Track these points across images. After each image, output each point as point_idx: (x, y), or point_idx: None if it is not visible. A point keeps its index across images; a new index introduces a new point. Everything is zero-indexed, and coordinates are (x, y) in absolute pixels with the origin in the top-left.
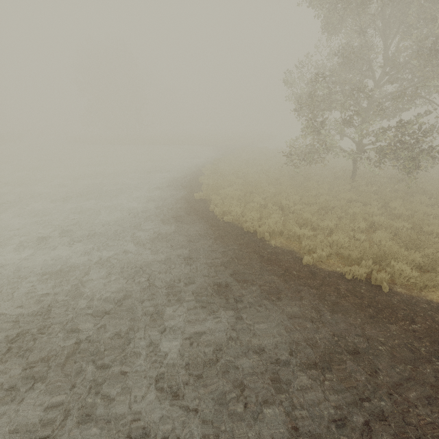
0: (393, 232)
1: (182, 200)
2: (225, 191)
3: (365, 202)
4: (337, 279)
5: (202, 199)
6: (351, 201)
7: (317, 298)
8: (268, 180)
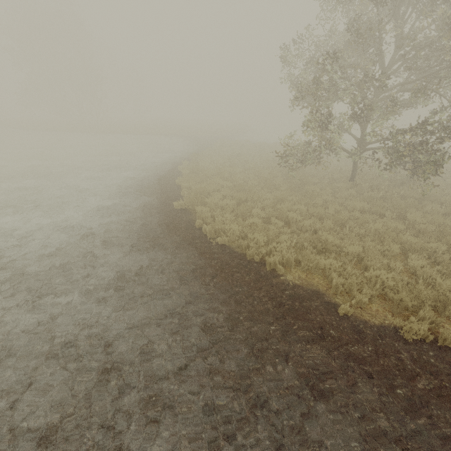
0: (433, 258)
1: (156, 211)
2: (213, 199)
3: (377, 212)
4: (392, 340)
5: (183, 209)
6: (362, 210)
7: (381, 384)
8: (261, 182)
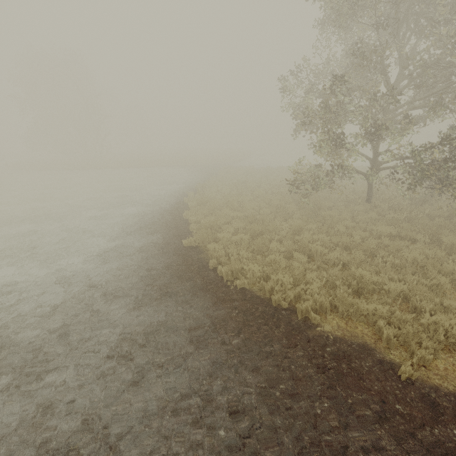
0: None
1: (164, 251)
2: (225, 234)
3: (407, 236)
4: None
5: (193, 246)
6: (389, 235)
7: None
8: (273, 210)
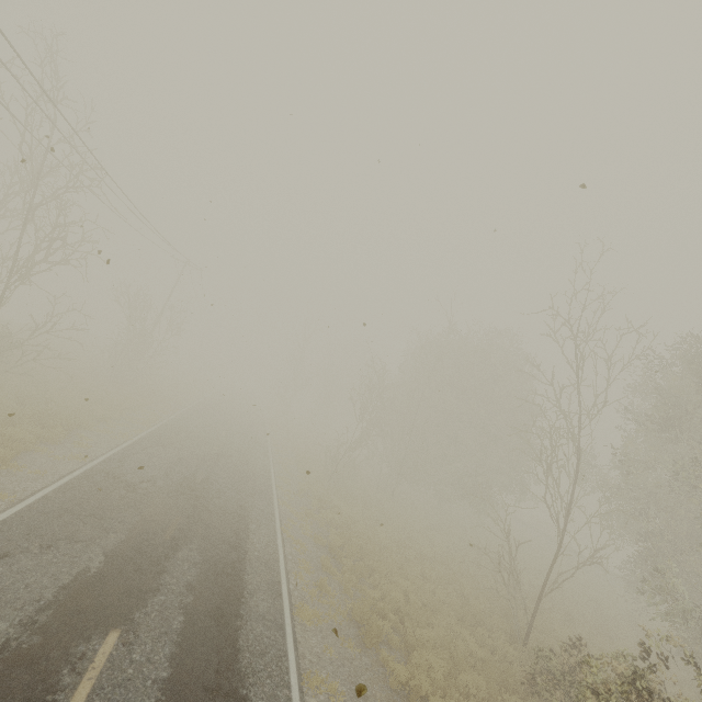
0: None
1: None
2: None
3: None
4: None
5: None
6: None
7: None
8: None
